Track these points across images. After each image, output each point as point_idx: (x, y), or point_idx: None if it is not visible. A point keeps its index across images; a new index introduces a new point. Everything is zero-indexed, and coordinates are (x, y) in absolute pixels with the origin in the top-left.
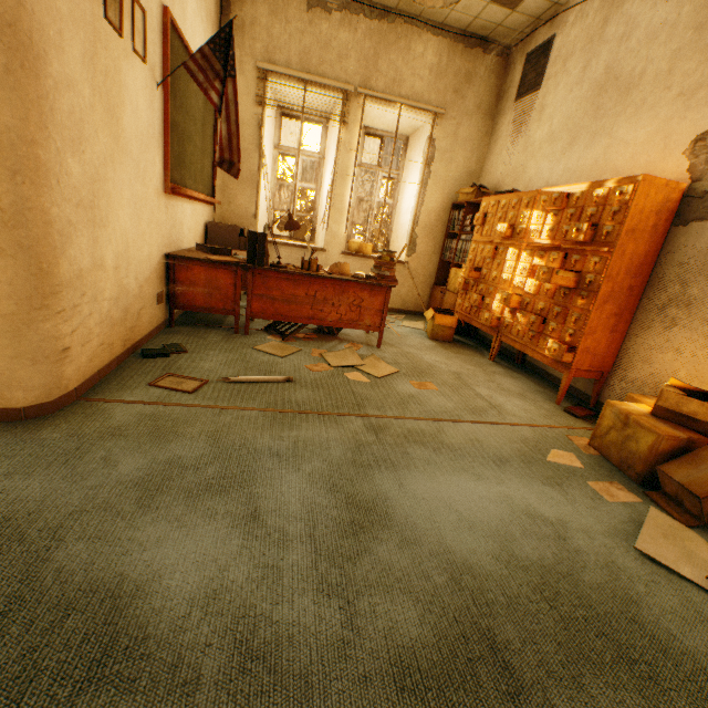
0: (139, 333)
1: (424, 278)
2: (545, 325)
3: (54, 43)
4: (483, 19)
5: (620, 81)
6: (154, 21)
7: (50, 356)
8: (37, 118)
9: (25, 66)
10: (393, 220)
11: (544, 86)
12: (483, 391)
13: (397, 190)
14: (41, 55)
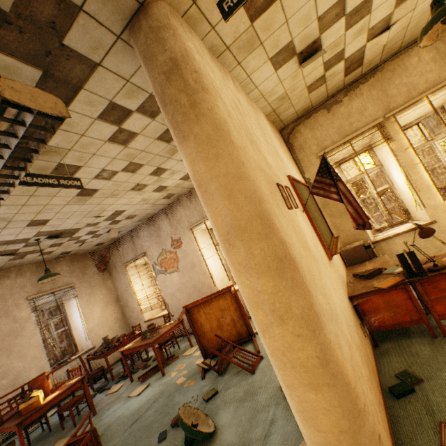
0: (374, 371)
1: None
2: None
3: (291, 245)
4: None
5: None
6: (289, 186)
7: None
8: (306, 291)
9: (294, 269)
10: None
11: None
12: None
13: None
14: (293, 257)
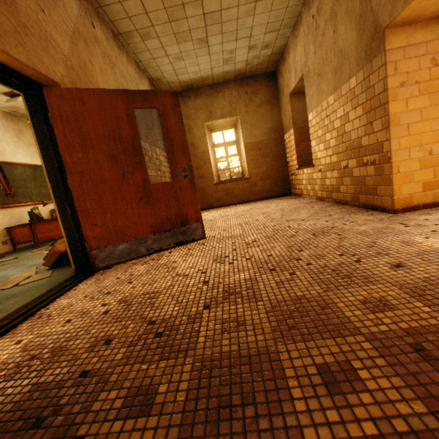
0: None
1: None
2: None
3: None
4: None
5: None
6: None
7: None
8: None
9: None
10: None
11: None
12: None
13: None
14: None
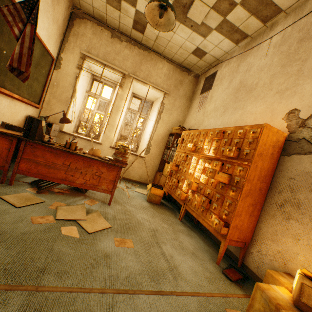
0: None
1: (152, 166)
2: (211, 204)
3: None
4: (188, 60)
5: (246, 87)
6: None
7: None
8: None
9: None
10: (141, 136)
11: (212, 89)
12: (168, 249)
13: (145, 123)
14: None
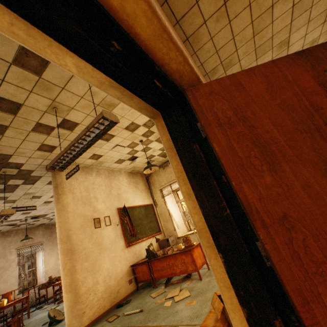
0: (119, 298)
1: None
2: None
3: (80, 244)
4: None
5: None
6: (114, 214)
7: (79, 315)
8: (76, 261)
9: (73, 253)
10: None
11: None
12: None
13: None
14: (77, 249)
